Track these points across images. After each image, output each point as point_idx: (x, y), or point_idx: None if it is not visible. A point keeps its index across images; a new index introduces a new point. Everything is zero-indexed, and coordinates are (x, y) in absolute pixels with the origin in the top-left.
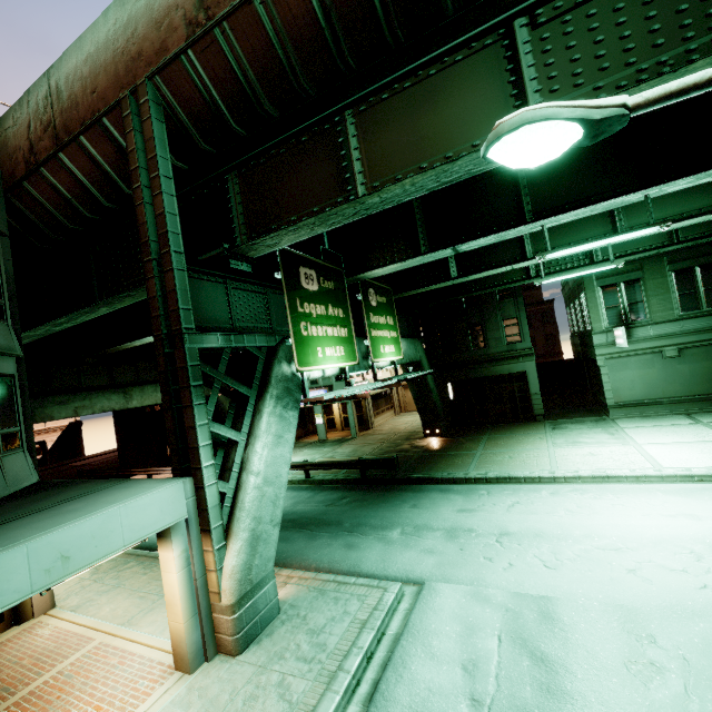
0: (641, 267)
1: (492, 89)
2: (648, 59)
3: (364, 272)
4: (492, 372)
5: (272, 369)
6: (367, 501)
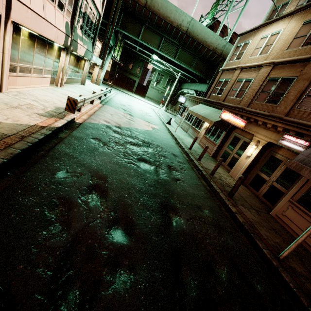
0: (165, 74)
1: (158, 42)
2: (168, 53)
3: (126, 39)
4: (129, 76)
5: (111, 50)
6: (102, 83)
